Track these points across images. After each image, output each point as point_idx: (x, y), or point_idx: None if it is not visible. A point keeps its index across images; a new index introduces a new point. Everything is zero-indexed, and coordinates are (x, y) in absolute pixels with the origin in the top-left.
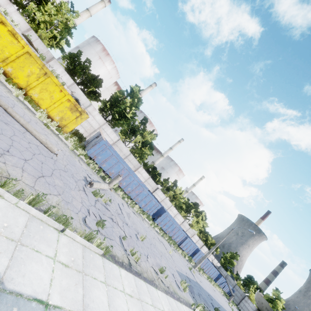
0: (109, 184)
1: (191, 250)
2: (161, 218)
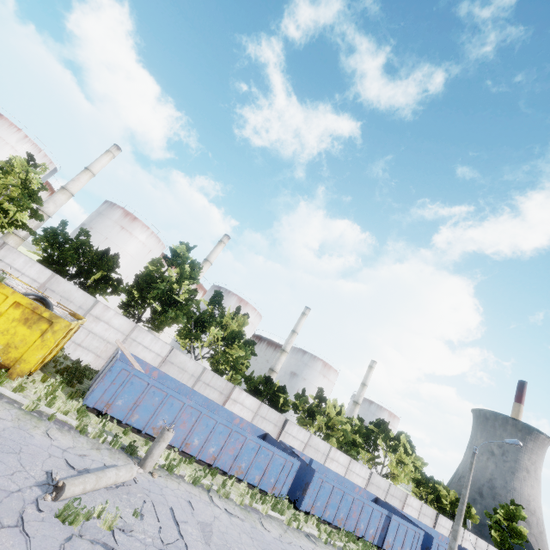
0: (144, 462)
1: (414, 545)
2: (311, 492)
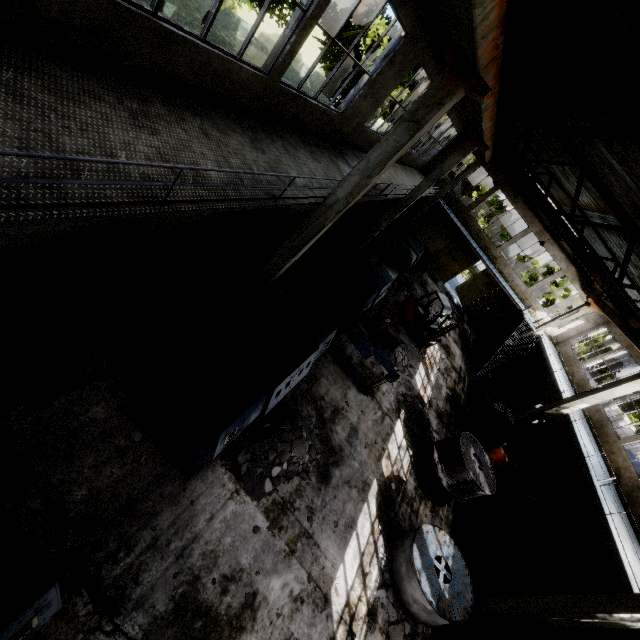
0: None
1: None
2: None
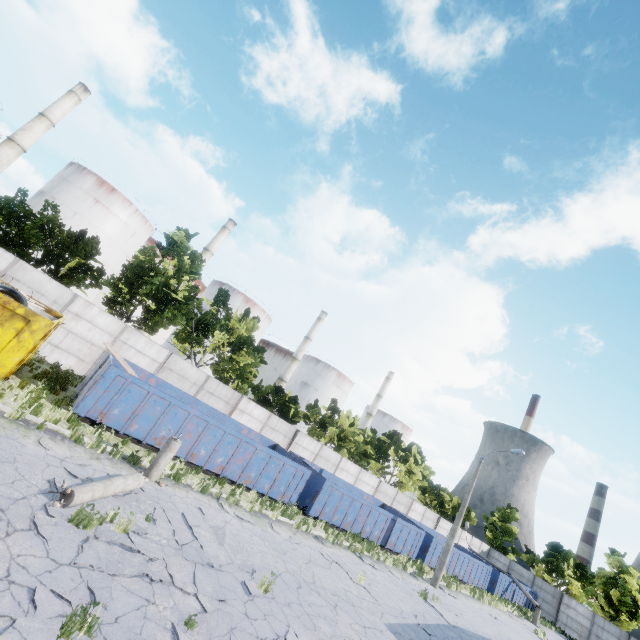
0: (150, 472)
1: (415, 544)
2: (321, 499)
